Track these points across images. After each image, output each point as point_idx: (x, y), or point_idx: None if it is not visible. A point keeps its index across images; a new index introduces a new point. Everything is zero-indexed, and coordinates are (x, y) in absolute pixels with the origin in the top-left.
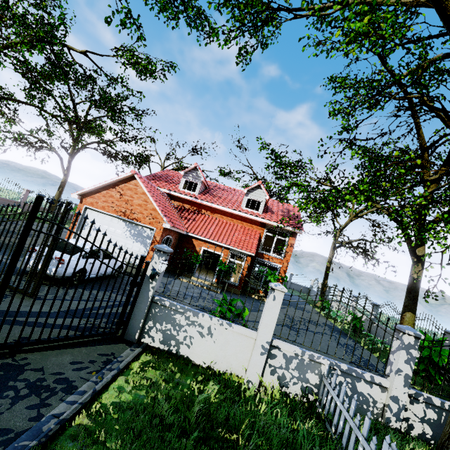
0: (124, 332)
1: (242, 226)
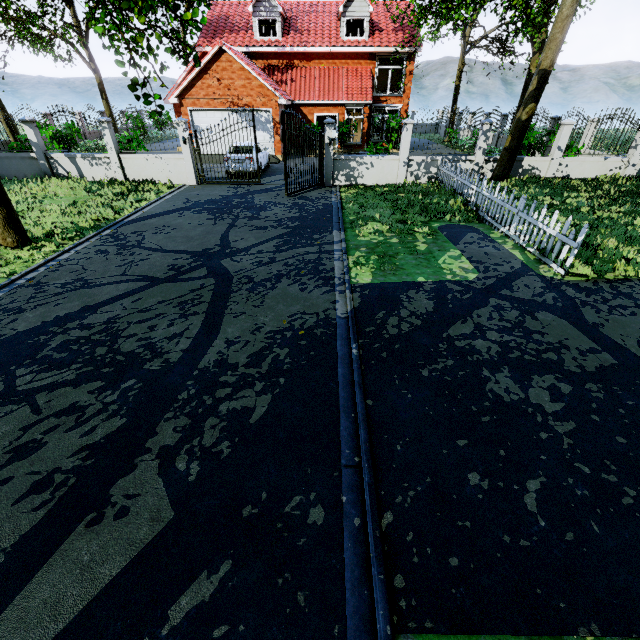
0: (323, 183)
1: (349, 68)
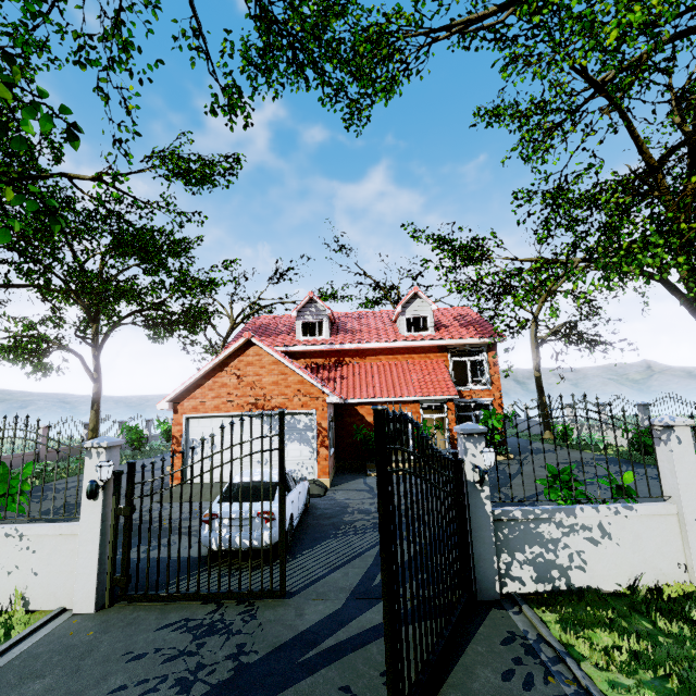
0: (471, 590)
1: (414, 362)
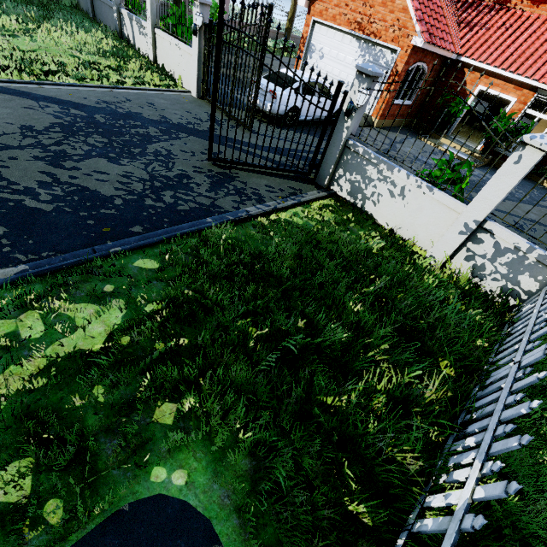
0: (316, 176)
1: None
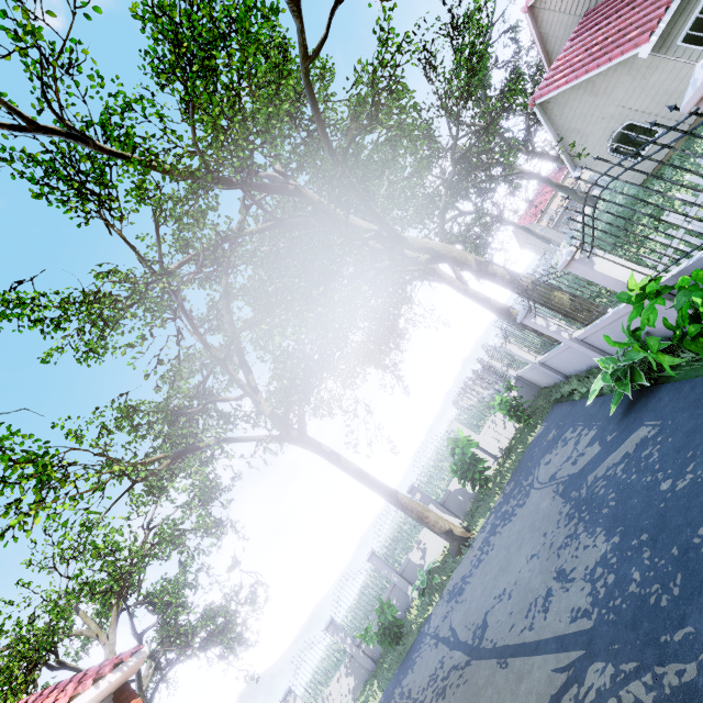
0: None
1: None
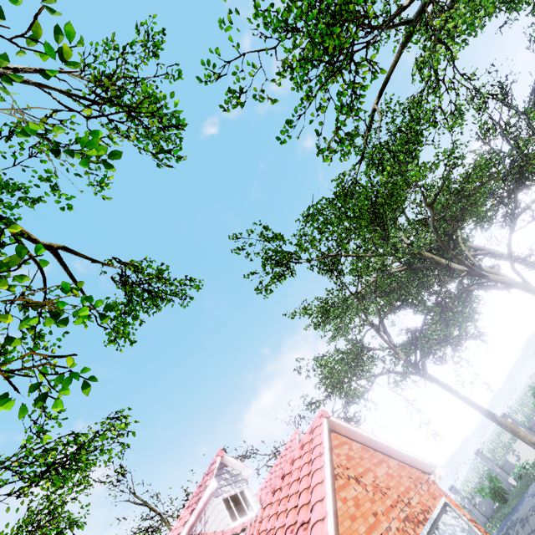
0: None
1: None
